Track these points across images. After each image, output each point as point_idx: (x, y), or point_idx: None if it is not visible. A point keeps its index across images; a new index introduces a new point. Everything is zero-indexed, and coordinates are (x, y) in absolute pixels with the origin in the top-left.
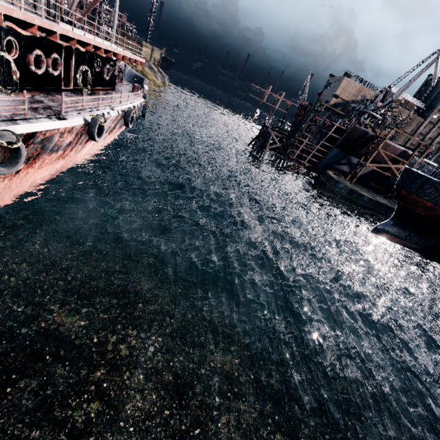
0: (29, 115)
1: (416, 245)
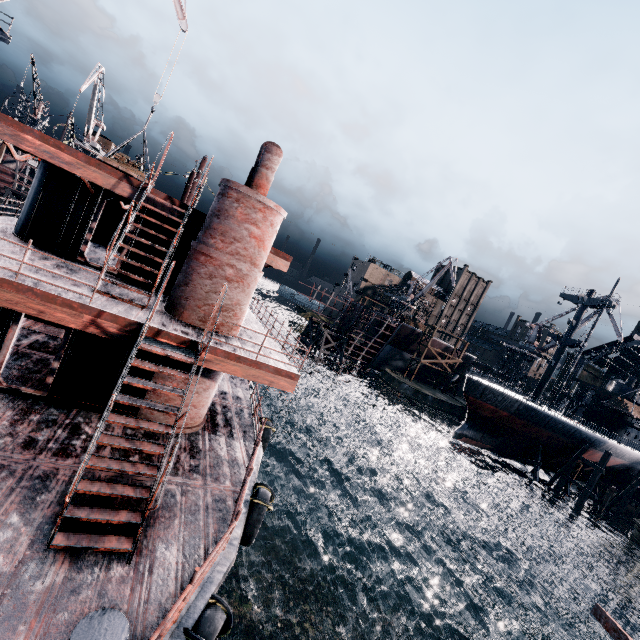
0: (244, 393)
1: (490, 445)
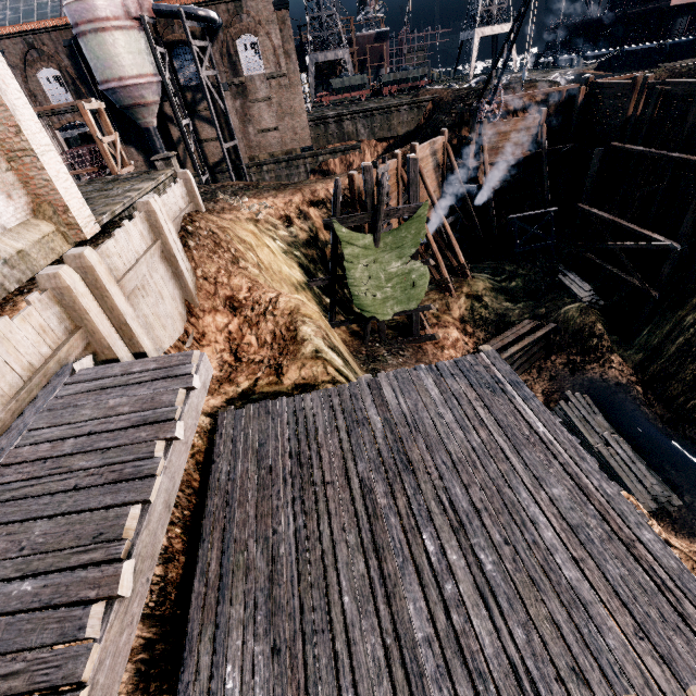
0: None
1: None
